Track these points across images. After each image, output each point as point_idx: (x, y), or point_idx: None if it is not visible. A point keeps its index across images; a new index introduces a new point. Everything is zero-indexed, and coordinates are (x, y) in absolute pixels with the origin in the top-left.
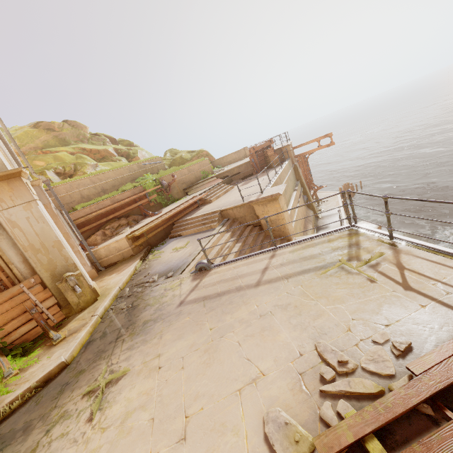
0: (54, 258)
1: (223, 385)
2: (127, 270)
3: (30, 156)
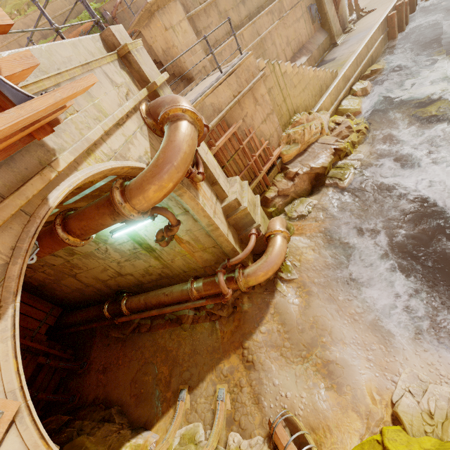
0: None
1: None
2: None
3: (1, 1)
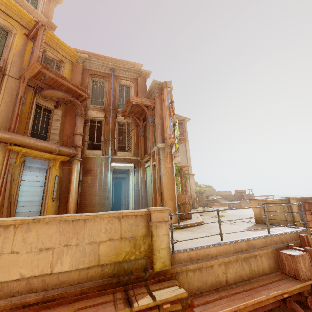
0: (194, 194)
1: (245, 210)
2: (199, 207)
3: None
